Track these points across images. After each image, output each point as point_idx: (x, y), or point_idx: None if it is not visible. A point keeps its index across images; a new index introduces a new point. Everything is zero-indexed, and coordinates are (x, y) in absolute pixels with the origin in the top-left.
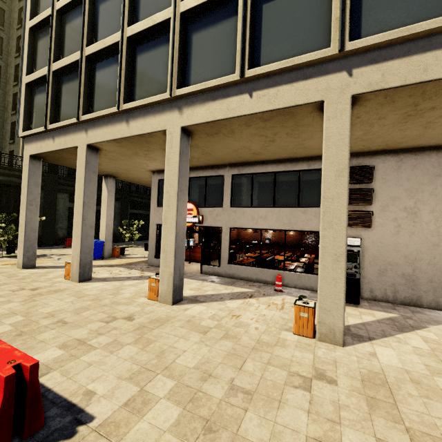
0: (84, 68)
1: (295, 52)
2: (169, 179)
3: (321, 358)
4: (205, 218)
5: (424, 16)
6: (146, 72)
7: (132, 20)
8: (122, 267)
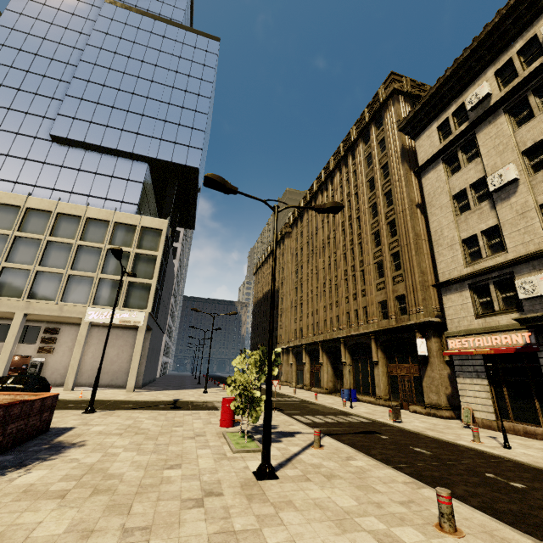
0: None
1: (12, 294)
2: None
3: None
4: None
5: (49, 297)
6: None
7: None
8: None
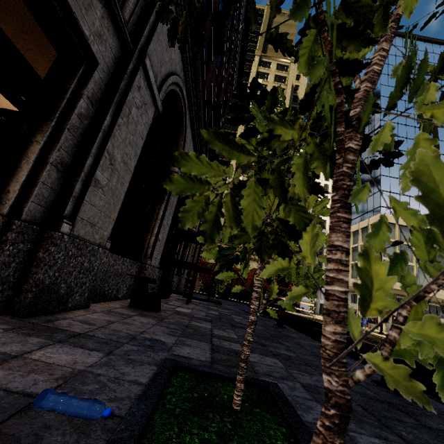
0: (417, 270)
1: None
2: None
3: None
4: None
5: None
6: None
7: None
8: None
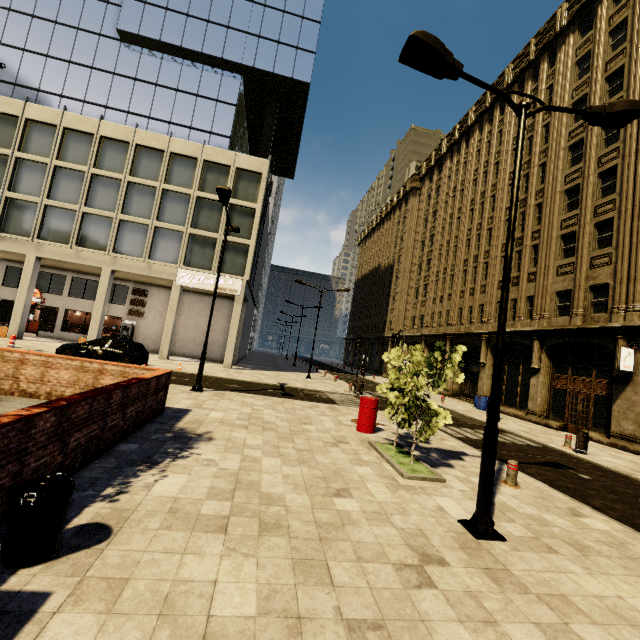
0: None
1: (97, 246)
2: (25, 279)
3: None
4: (47, 300)
5: (136, 253)
6: (17, 219)
7: (11, 186)
8: None
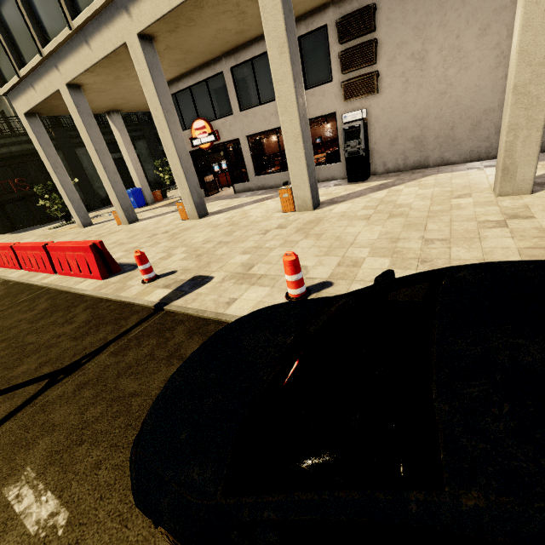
0: None
1: None
2: (152, 103)
3: (289, 220)
4: (220, 133)
5: None
6: None
7: None
8: (165, 207)
